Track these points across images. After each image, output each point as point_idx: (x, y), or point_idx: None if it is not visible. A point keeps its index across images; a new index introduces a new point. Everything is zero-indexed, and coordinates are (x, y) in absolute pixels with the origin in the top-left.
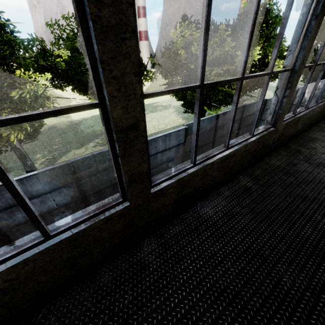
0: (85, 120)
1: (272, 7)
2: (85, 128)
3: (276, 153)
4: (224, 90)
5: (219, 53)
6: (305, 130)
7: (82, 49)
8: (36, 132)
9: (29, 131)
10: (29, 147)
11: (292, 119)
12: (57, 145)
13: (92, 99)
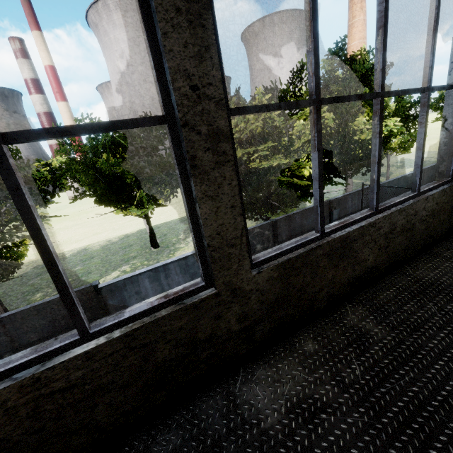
0: (127, 237)
1: (367, 57)
2: (120, 248)
3: (286, 347)
4: (282, 179)
5: (252, 126)
6: (411, 258)
7: (88, 152)
8: (14, 267)
9: (6, 266)
10: (37, 282)
11: (307, 249)
12: (71, 277)
13: (118, 211)
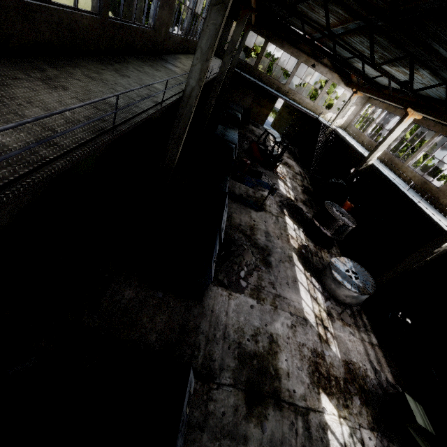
0: None
1: None
2: None
3: None
4: None
5: None
6: None
7: None
8: None
9: None
10: None
11: None
12: None
13: None
